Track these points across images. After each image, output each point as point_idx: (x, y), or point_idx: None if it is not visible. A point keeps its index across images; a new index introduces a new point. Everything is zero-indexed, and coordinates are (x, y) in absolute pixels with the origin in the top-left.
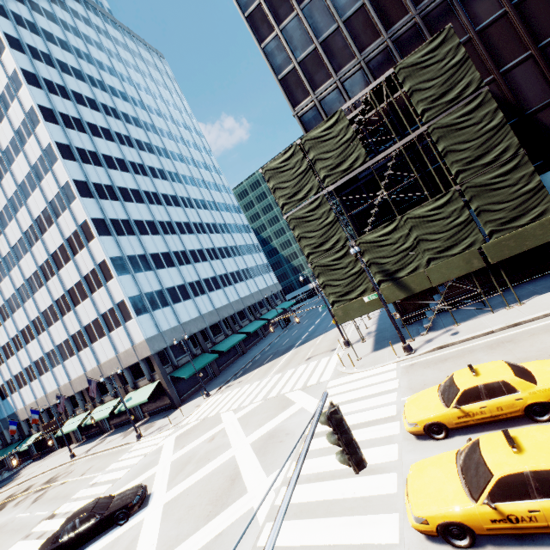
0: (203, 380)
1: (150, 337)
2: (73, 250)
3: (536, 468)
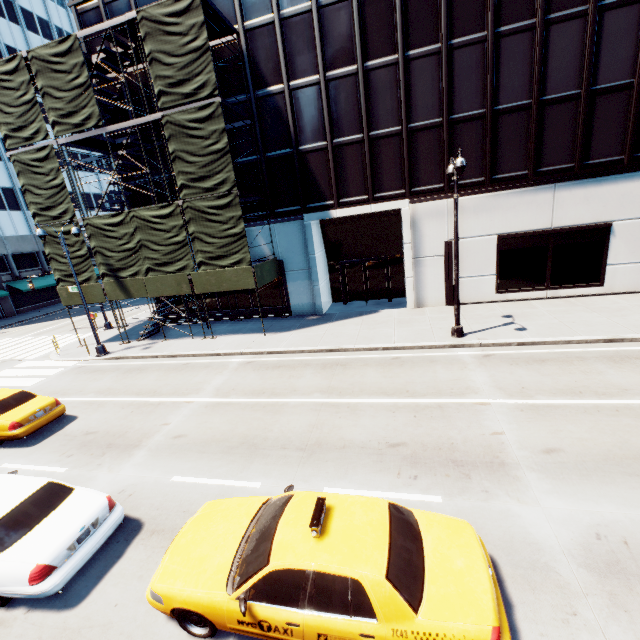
0: None
1: None
2: None
3: None
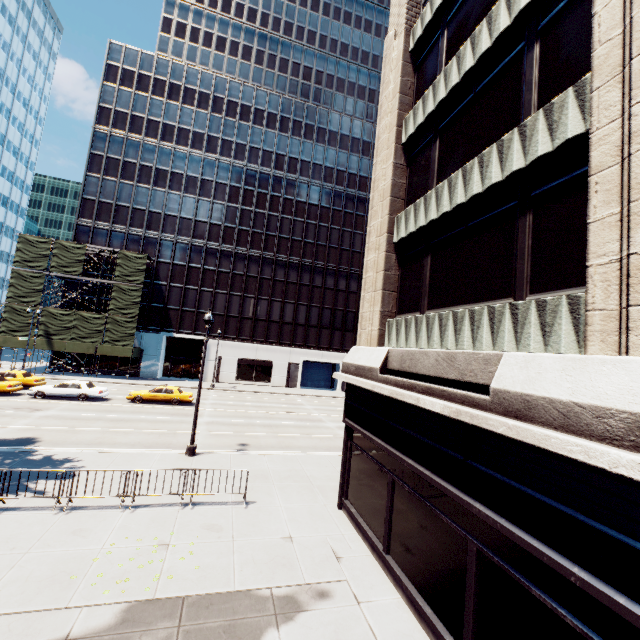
0: None
1: None
2: None
3: None
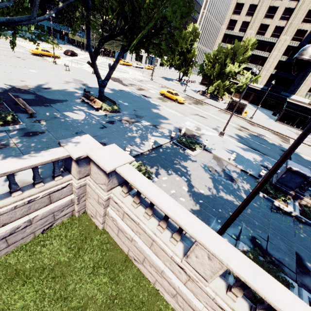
0: None
1: None
2: None
3: (128, 62)
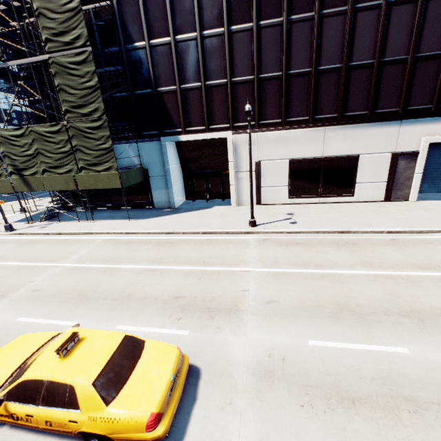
0: None
1: None
2: None
3: None
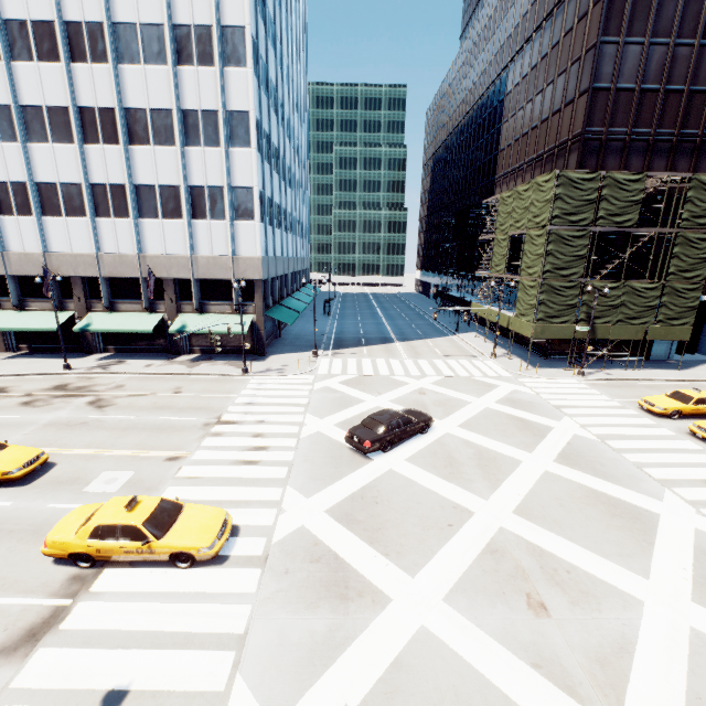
0: (271, 335)
1: (263, 257)
2: (181, 53)
3: None
